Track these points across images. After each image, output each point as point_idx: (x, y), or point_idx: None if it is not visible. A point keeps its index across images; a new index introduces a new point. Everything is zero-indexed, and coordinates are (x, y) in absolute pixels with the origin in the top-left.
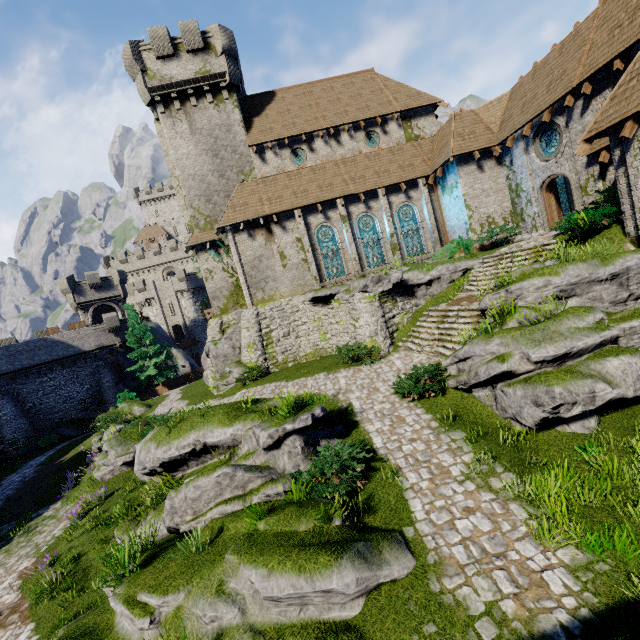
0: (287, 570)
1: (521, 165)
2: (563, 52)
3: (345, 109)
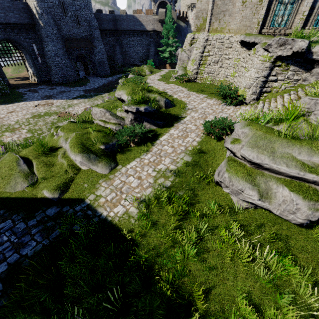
0: (69, 145)
1: None
2: None
3: None
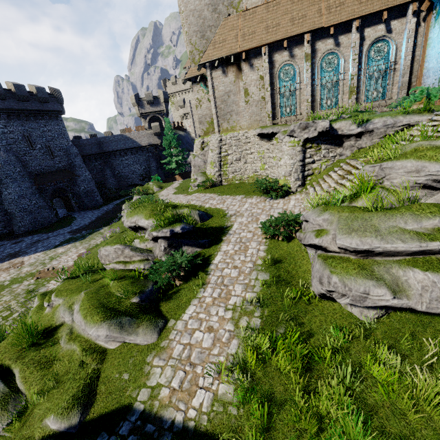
0: (81, 314)
1: None
2: None
3: None
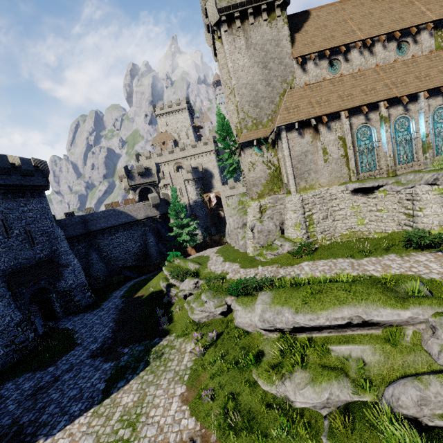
0: None
1: None
2: None
3: (379, 21)
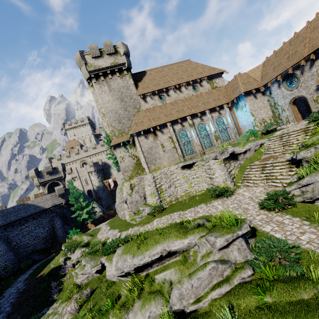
0: None
1: (276, 94)
2: (292, 44)
3: (181, 76)
